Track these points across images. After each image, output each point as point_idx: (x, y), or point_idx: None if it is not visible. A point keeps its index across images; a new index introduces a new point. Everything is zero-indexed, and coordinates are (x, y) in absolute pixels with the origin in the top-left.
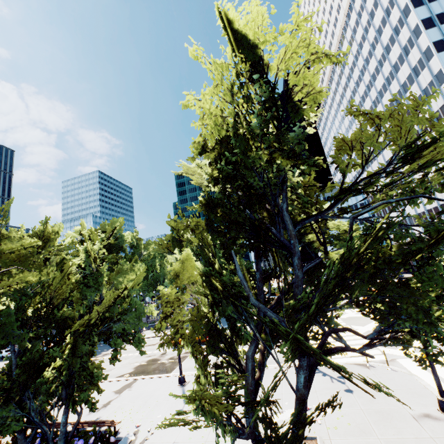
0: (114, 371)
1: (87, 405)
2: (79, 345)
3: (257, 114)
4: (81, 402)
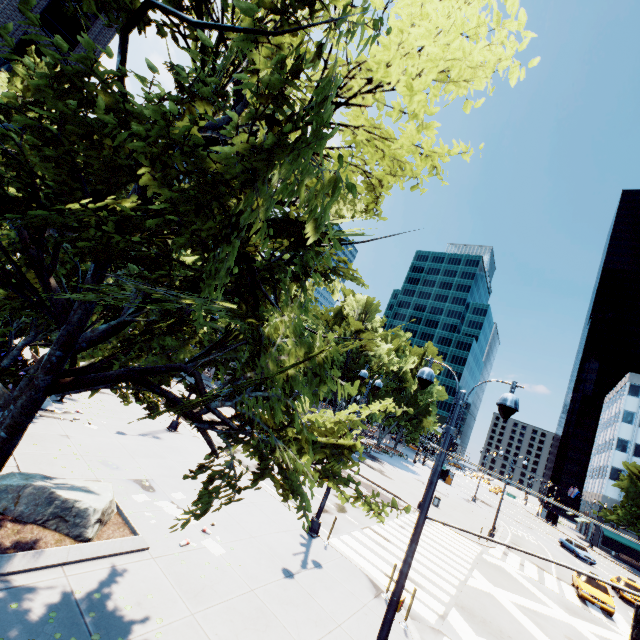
0: None
1: None
2: None
3: None
4: None
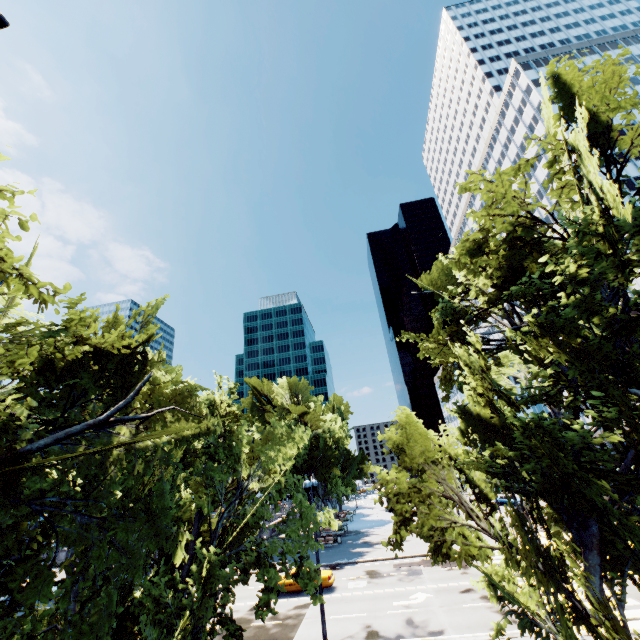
0: None
1: None
2: (215, 571)
3: (634, 198)
4: None
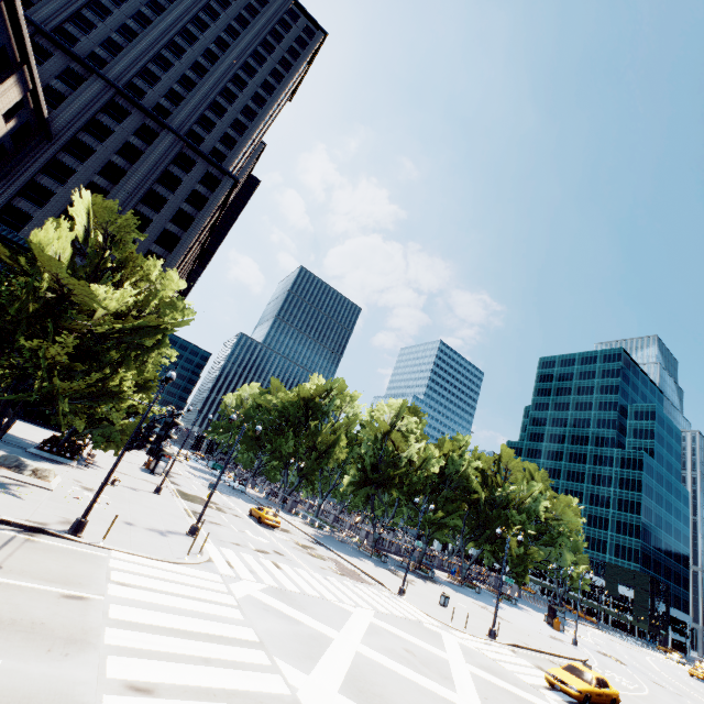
0: (188, 490)
1: (94, 444)
2: None
3: None
4: (93, 440)
